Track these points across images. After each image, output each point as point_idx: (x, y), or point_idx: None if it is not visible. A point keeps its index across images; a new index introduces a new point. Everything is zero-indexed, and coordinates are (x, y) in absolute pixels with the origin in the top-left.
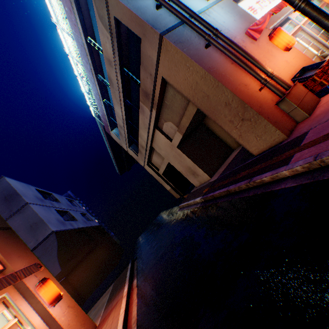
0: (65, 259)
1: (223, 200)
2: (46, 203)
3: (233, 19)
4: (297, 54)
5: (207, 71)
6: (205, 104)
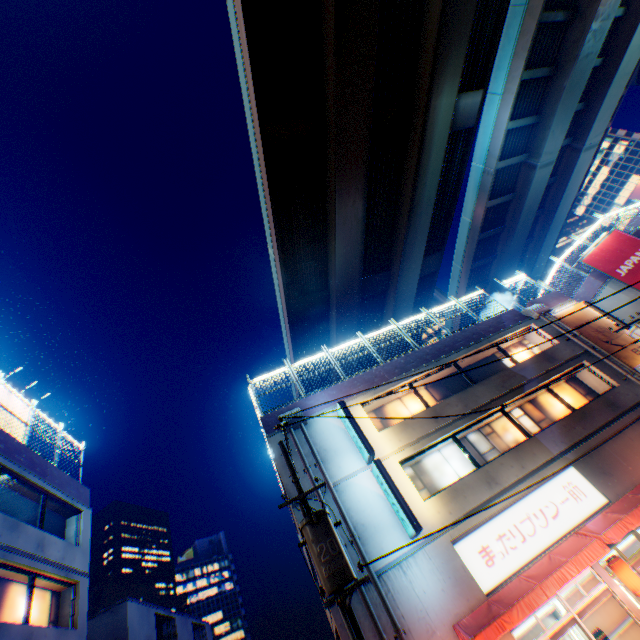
0: None
1: None
2: None
3: (441, 583)
4: None
5: None
6: None
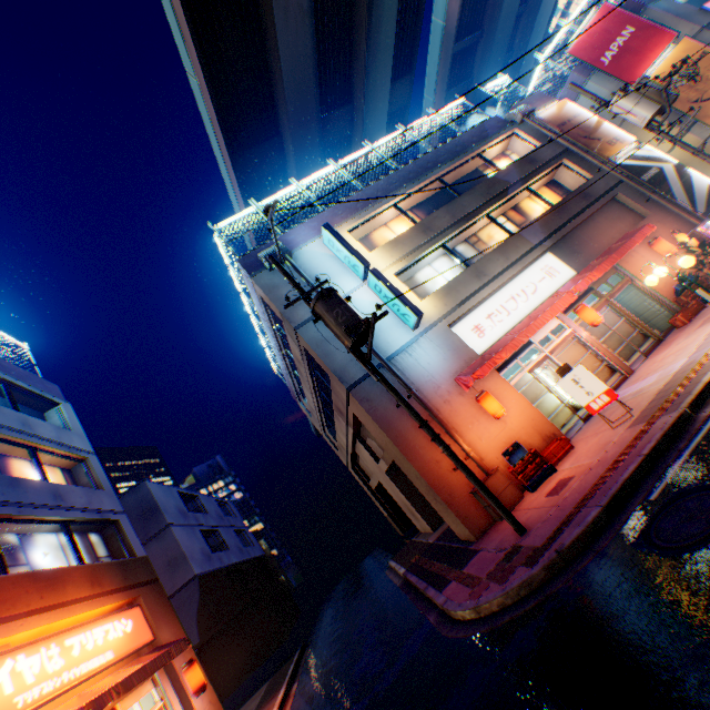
0: (207, 624)
1: (410, 597)
2: (190, 520)
3: (442, 356)
4: (525, 408)
5: (393, 440)
6: (399, 462)
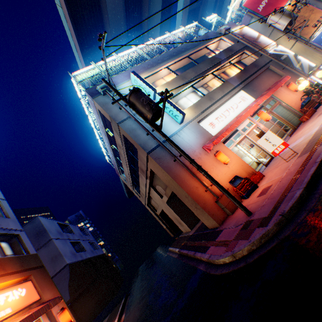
0: (74, 289)
1: (184, 261)
2: (64, 236)
3: (195, 136)
4: (238, 160)
5: (173, 178)
6: (175, 191)
